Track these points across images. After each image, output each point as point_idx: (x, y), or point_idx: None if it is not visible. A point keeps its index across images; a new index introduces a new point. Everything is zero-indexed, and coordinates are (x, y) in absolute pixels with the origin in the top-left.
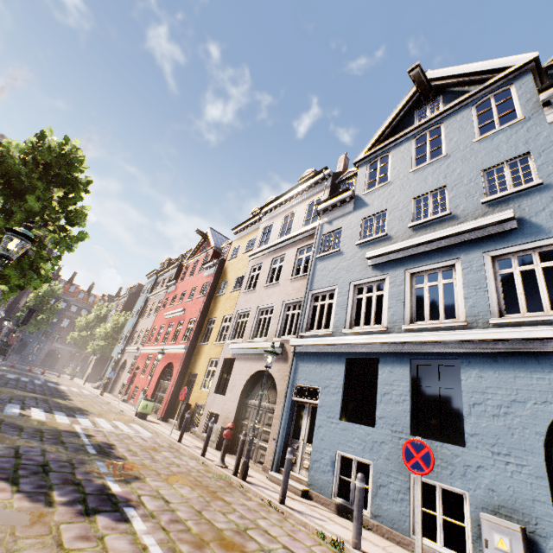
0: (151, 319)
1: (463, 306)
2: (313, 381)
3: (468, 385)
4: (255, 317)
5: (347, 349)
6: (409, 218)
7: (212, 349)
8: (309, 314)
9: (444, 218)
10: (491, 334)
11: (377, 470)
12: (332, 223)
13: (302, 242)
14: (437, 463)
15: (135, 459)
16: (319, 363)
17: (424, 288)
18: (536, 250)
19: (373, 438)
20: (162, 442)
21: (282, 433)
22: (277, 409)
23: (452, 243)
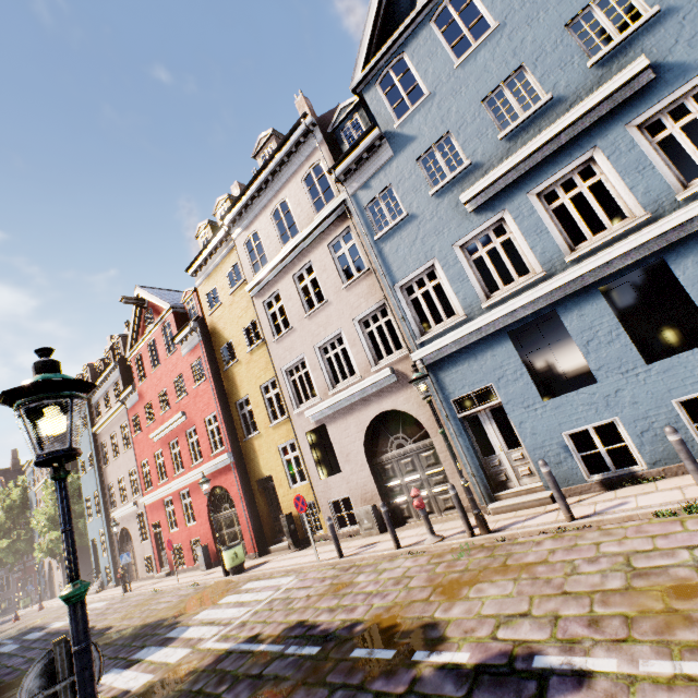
0: (126, 456)
1: (632, 198)
2: (476, 383)
3: (690, 278)
4: (319, 361)
5: (505, 322)
6: (491, 128)
7: (273, 434)
8: (412, 314)
9: (545, 107)
10: (696, 209)
11: (628, 421)
12: (369, 185)
13: (330, 233)
14: (697, 372)
15: (363, 612)
16: (471, 359)
17: (565, 203)
18: (687, 95)
19: (603, 394)
20: (324, 574)
21: (471, 460)
22: (437, 442)
23: (578, 132)
